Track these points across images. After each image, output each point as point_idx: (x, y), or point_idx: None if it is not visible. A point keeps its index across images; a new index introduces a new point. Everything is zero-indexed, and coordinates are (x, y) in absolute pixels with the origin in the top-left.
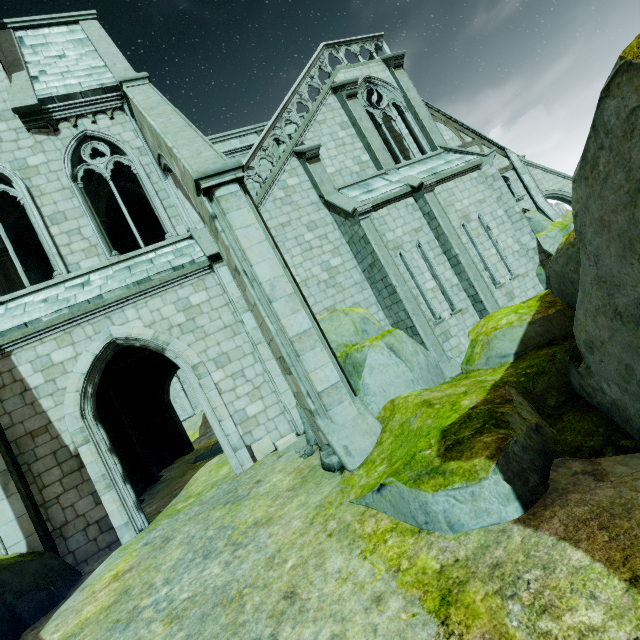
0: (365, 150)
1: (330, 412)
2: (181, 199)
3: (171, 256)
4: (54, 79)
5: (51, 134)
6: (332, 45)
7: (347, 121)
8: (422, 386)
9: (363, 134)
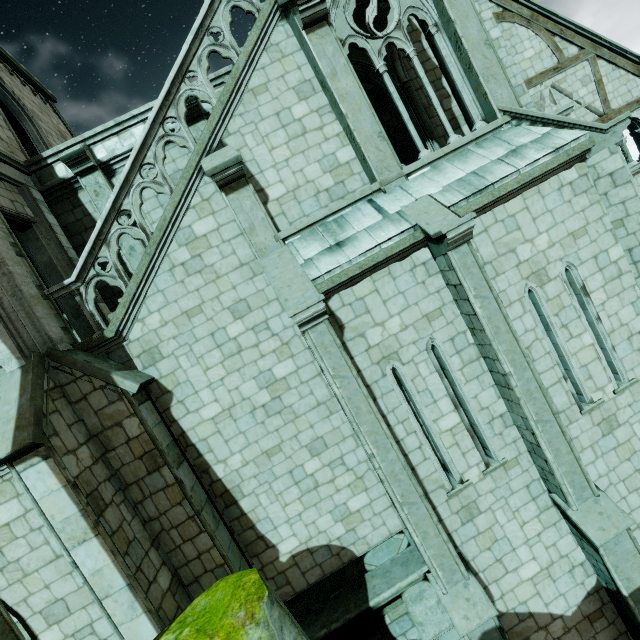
0: (346, 138)
1: None
2: None
3: None
4: None
5: None
6: None
7: (311, 78)
8: None
9: (339, 107)
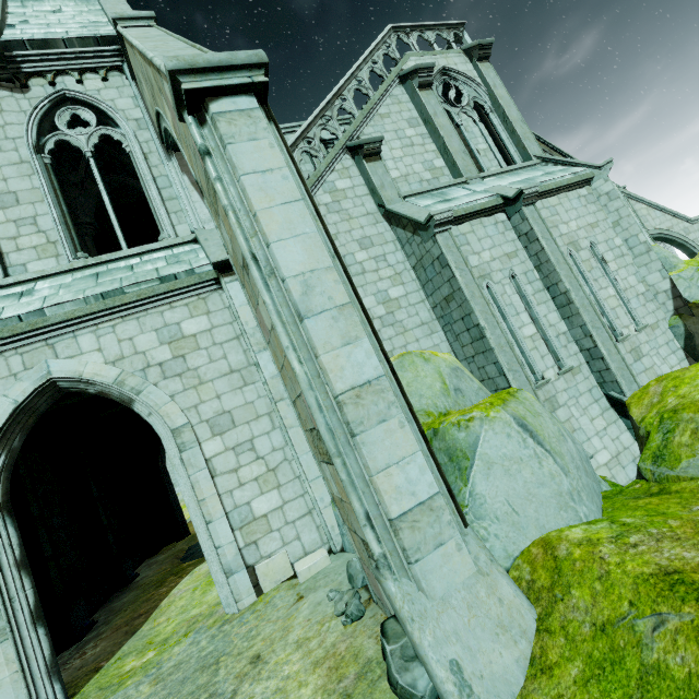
0: (439, 154)
1: (416, 567)
2: (187, 188)
3: (161, 263)
4: (35, 27)
5: (16, 91)
6: (402, 29)
7: (417, 117)
8: (587, 505)
9: (438, 133)
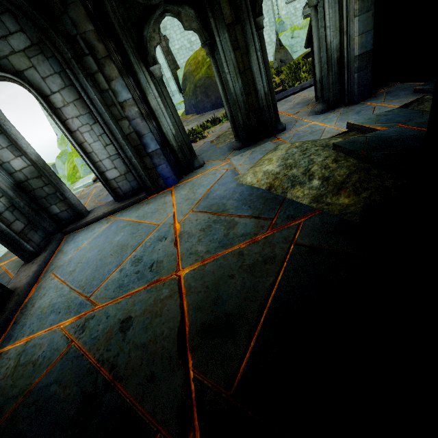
0: None
1: (174, 96)
2: None
3: None
4: None
5: None
6: None
7: None
8: None
9: None
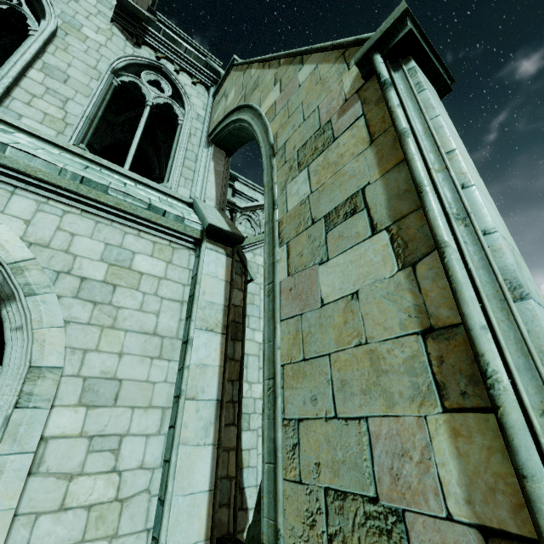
0: None
1: None
2: (209, 169)
3: (155, 197)
4: None
5: (130, 41)
6: None
7: None
8: None
9: None
